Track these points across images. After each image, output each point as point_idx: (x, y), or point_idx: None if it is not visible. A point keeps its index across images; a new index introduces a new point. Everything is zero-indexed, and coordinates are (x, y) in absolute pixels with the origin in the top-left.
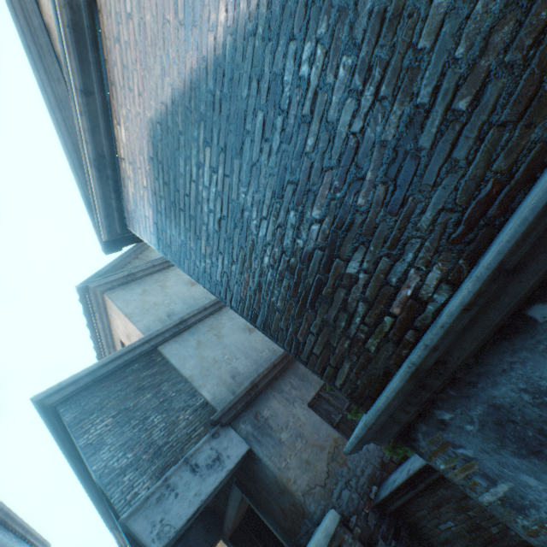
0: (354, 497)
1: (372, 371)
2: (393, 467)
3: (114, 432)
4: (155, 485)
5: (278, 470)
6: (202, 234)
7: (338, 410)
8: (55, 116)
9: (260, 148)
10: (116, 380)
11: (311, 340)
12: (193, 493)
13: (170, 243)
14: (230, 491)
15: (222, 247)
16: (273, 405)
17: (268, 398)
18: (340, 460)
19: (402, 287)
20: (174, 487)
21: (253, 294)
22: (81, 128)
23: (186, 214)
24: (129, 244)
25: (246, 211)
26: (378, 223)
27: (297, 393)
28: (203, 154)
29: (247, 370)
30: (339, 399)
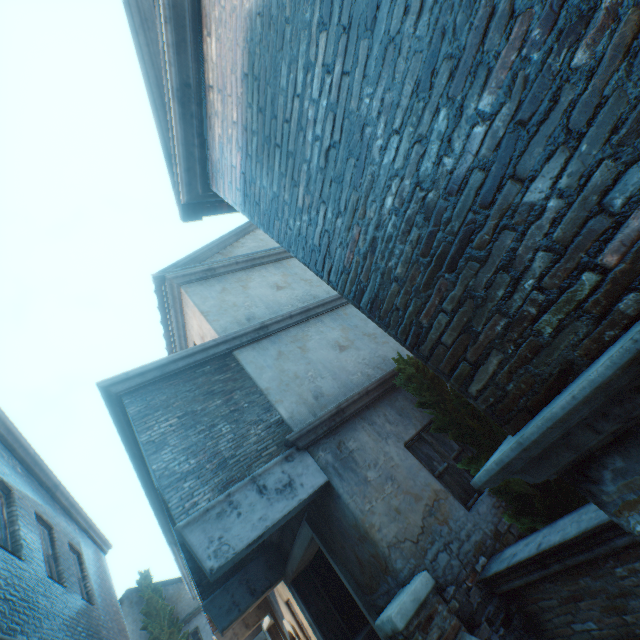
0: (453, 564)
1: (538, 368)
2: (510, 540)
3: (178, 434)
4: (216, 499)
5: (359, 512)
6: (301, 178)
7: (443, 458)
8: (138, 40)
9: (404, 7)
10: (185, 380)
11: (441, 323)
12: (258, 516)
13: (259, 199)
14: (298, 529)
15: (326, 193)
16: (361, 437)
17: (356, 428)
18: (440, 516)
19: (632, 214)
20: (237, 505)
21: (362, 259)
22: (165, 43)
23: (283, 152)
24: (210, 215)
25: (368, 127)
26: (608, 94)
27: (392, 429)
28: (316, 46)
29: (333, 392)
30: (445, 445)
